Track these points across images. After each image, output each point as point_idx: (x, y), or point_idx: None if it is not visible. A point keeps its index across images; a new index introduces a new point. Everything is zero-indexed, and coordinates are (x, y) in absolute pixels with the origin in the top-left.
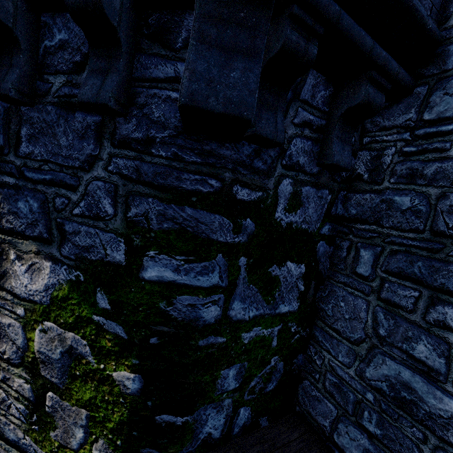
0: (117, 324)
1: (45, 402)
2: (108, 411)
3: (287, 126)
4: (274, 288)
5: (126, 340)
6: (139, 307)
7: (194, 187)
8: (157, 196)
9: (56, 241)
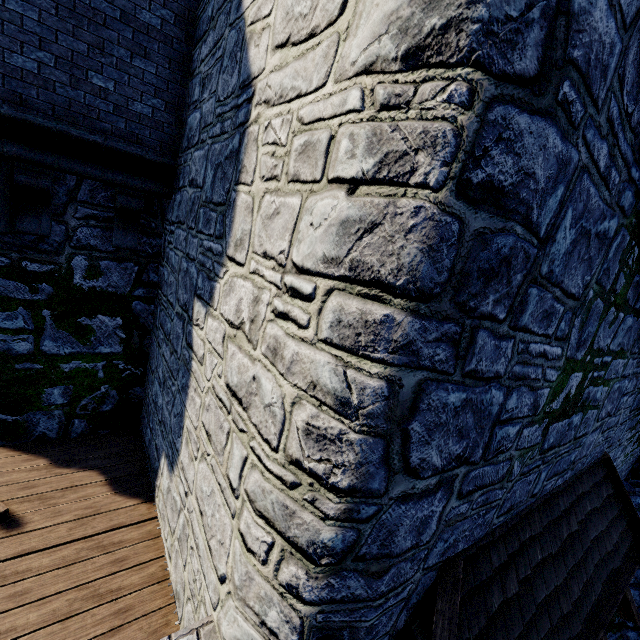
0: None
1: None
2: None
3: (68, 220)
4: (88, 334)
5: None
6: None
7: None
8: None
9: None
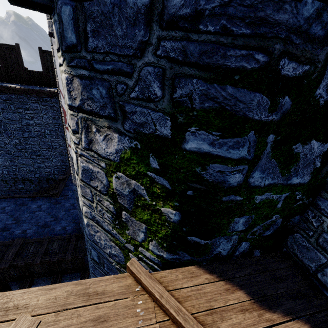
0: (164, 179)
1: (122, 216)
2: (158, 228)
3: None
4: (292, 163)
5: (170, 190)
6: (180, 169)
7: (238, 64)
8: (201, 76)
9: (120, 119)
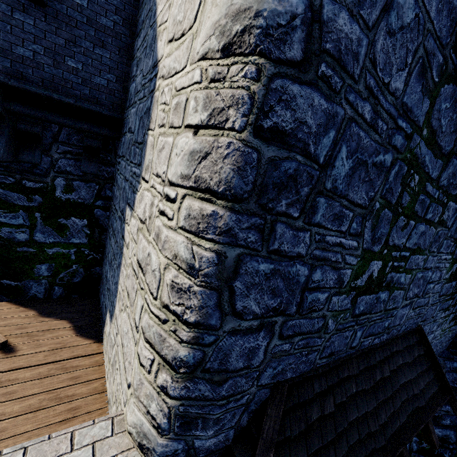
0: None
1: None
2: None
3: (53, 154)
4: (65, 230)
5: None
6: None
7: (2, 180)
8: None
9: None
